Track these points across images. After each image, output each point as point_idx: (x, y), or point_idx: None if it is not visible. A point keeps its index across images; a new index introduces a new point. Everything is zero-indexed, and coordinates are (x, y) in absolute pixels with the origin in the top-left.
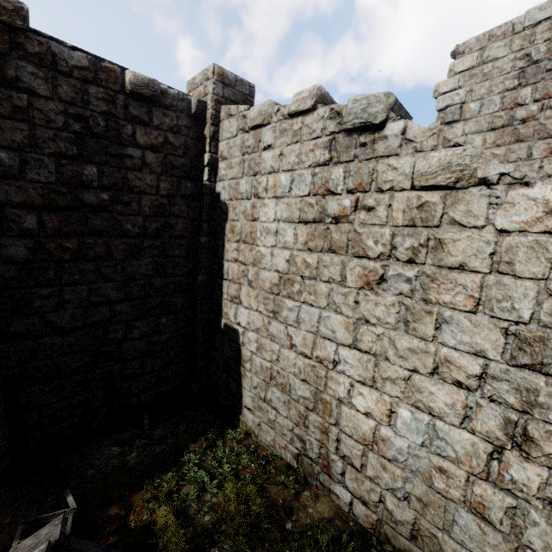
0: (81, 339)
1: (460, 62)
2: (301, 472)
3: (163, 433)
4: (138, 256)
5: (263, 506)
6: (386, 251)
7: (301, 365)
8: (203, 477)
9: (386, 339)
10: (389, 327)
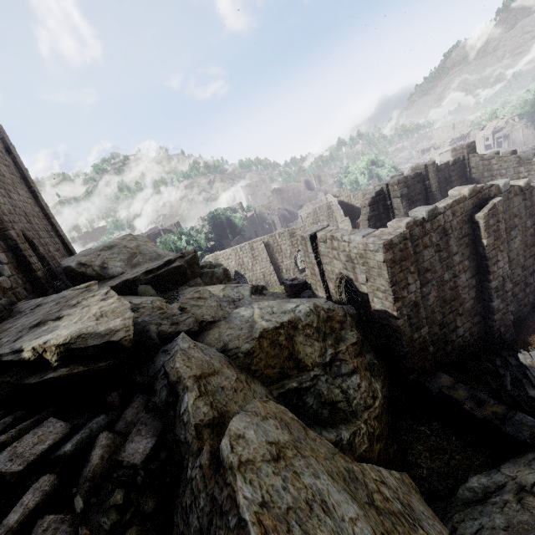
0: None
1: None
2: None
3: None
4: None
5: None
6: None
7: None
8: None
9: None
10: None
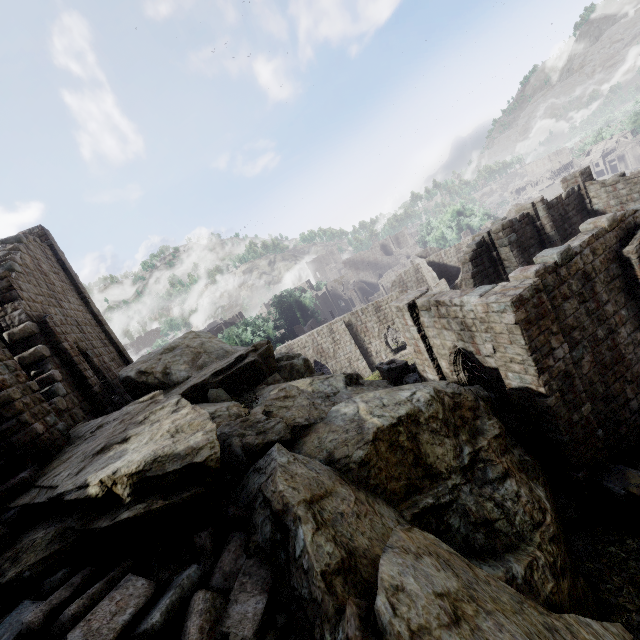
0: None
1: None
2: None
3: None
4: None
5: None
6: None
7: None
8: None
9: None
10: None
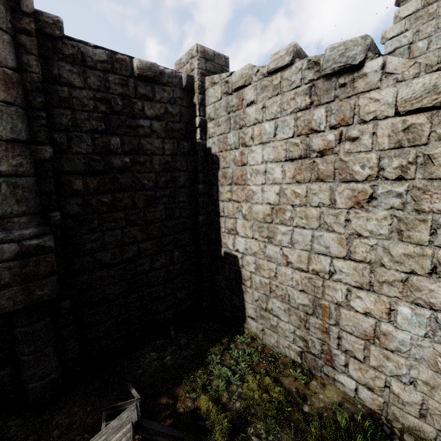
0: (120, 271)
1: (404, 8)
2: (305, 366)
3: (186, 341)
4: (154, 204)
5: (282, 394)
6: (374, 173)
7: (298, 278)
8: (227, 373)
9: (380, 248)
10: (382, 238)
